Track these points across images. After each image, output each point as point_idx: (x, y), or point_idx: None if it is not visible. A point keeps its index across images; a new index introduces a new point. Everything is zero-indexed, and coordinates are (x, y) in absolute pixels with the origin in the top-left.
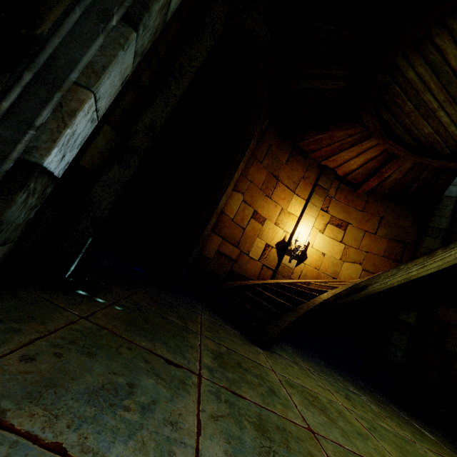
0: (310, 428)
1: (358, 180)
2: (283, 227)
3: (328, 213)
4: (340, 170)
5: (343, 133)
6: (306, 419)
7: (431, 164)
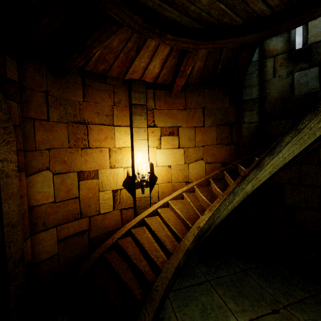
0: None
1: (169, 80)
2: (121, 165)
3: (156, 127)
4: (146, 78)
5: (117, 40)
6: None
7: (227, 46)
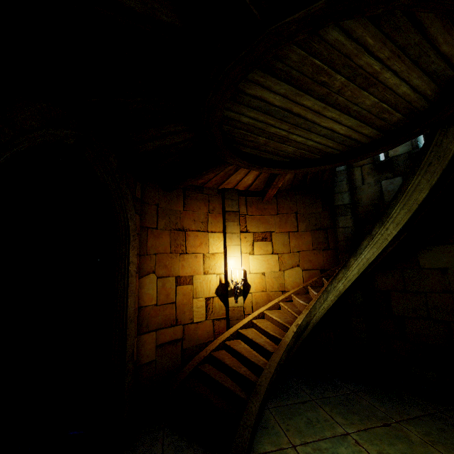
0: None
1: (260, 188)
2: (214, 271)
3: (248, 232)
4: (239, 187)
5: None
6: None
7: (310, 171)
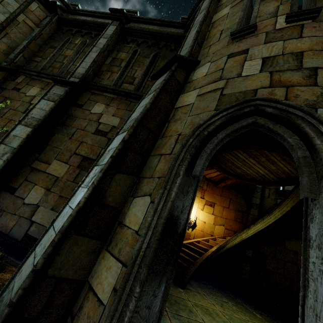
0: (205, 322)
1: (217, 180)
2: None
3: (204, 199)
4: (207, 176)
5: None
6: (203, 319)
7: (244, 182)
